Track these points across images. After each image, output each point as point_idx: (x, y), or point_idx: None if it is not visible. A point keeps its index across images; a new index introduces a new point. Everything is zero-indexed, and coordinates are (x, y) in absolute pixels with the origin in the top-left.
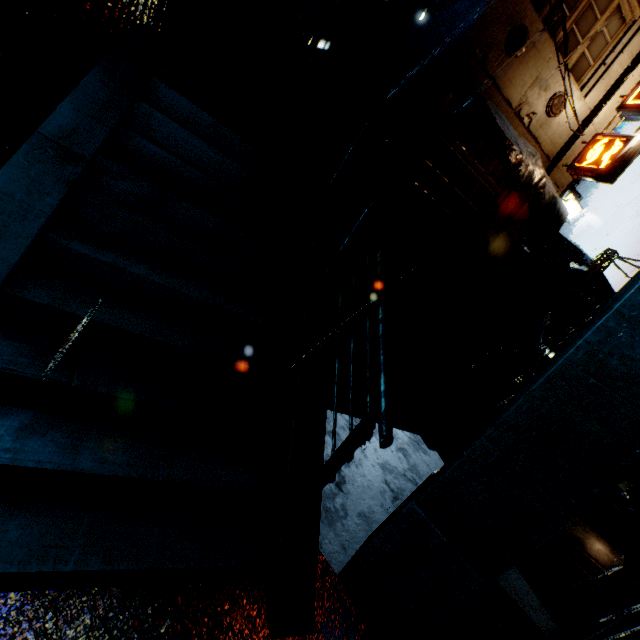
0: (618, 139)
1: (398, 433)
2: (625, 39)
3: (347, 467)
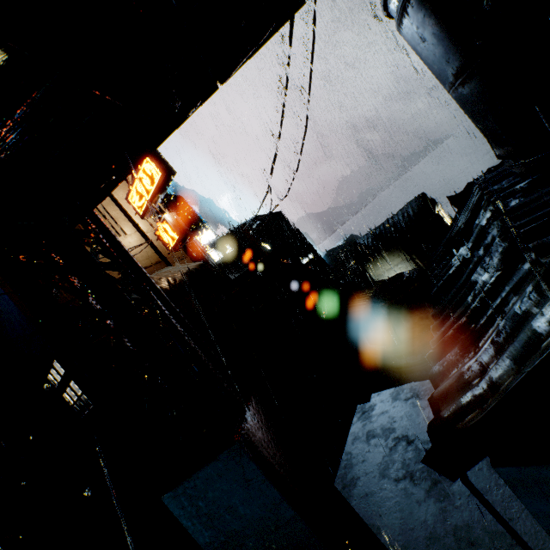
0: (162, 225)
1: (354, 431)
2: (98, 206)
3: (381, 532)
